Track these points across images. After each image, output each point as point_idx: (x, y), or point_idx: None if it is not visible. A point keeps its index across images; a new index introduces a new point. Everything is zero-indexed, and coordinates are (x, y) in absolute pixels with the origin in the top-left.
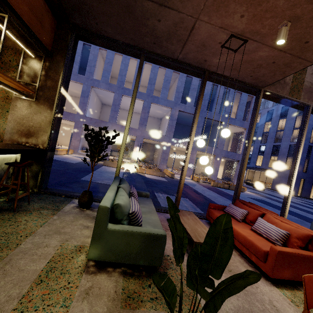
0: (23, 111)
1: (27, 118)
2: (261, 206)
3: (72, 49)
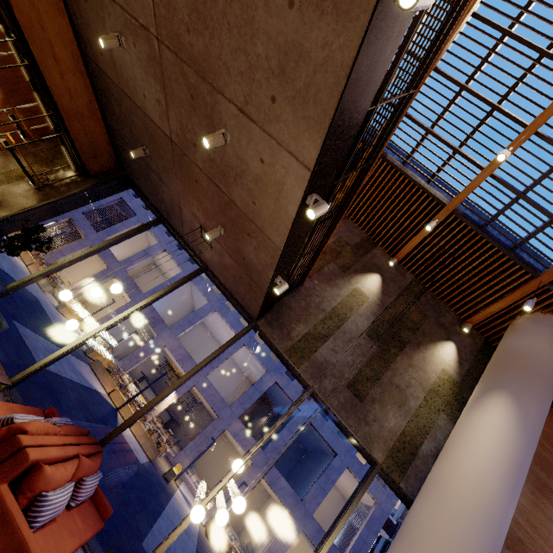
0: (18, 190)
1: (14, 195)
2: None
3: (115, 187)
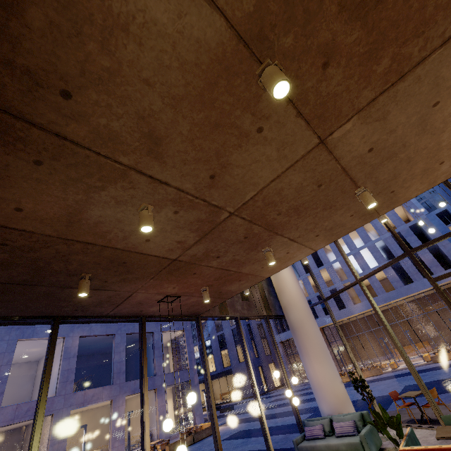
0: None
1: None
2: (244, 446)
3: None
